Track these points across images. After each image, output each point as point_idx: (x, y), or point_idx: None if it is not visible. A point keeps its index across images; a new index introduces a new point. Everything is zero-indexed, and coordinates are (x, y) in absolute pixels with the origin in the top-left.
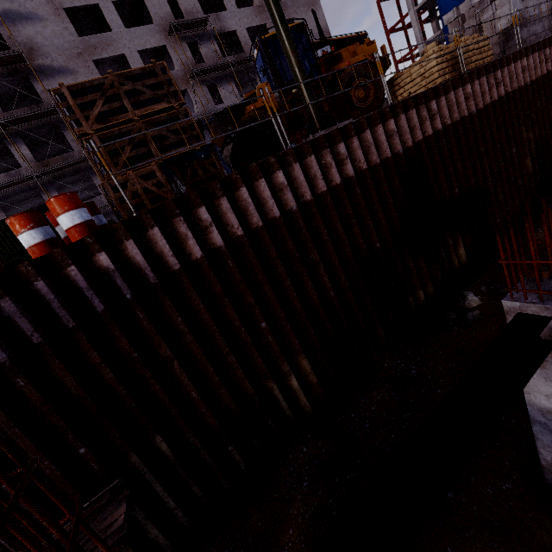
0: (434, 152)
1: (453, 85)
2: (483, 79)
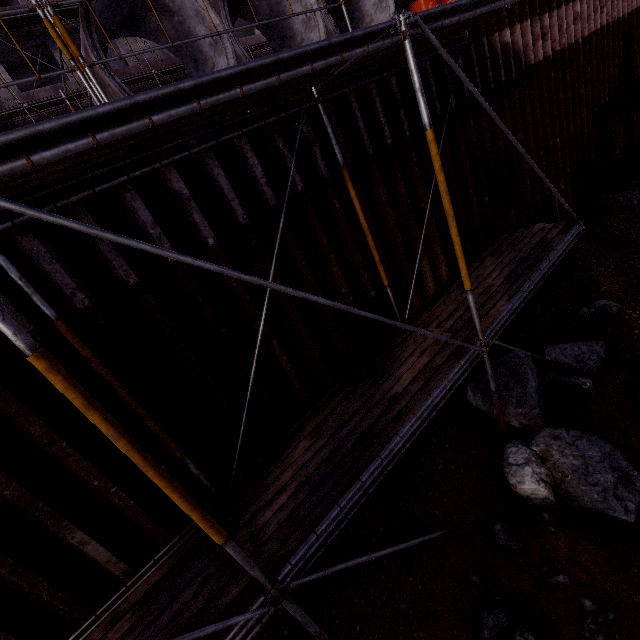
0: (637, 26)
1: None
2: None
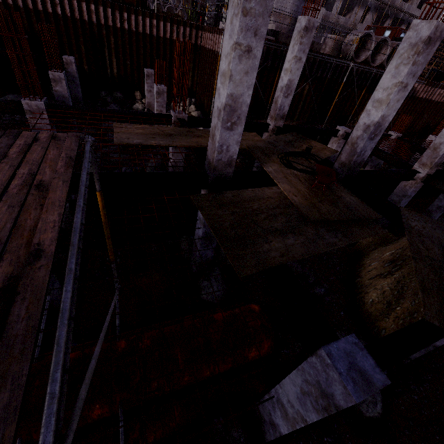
0: None
1: None
2: None
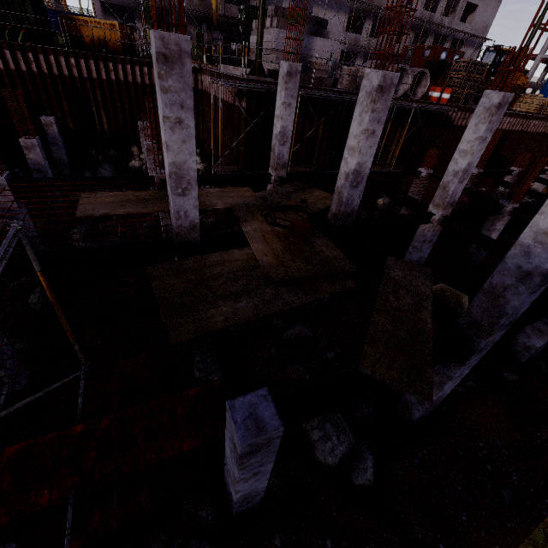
0: (512, 137)
1: (534, 118)
2: (542, 122)
